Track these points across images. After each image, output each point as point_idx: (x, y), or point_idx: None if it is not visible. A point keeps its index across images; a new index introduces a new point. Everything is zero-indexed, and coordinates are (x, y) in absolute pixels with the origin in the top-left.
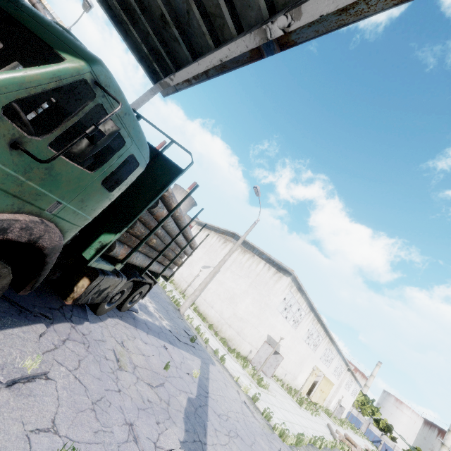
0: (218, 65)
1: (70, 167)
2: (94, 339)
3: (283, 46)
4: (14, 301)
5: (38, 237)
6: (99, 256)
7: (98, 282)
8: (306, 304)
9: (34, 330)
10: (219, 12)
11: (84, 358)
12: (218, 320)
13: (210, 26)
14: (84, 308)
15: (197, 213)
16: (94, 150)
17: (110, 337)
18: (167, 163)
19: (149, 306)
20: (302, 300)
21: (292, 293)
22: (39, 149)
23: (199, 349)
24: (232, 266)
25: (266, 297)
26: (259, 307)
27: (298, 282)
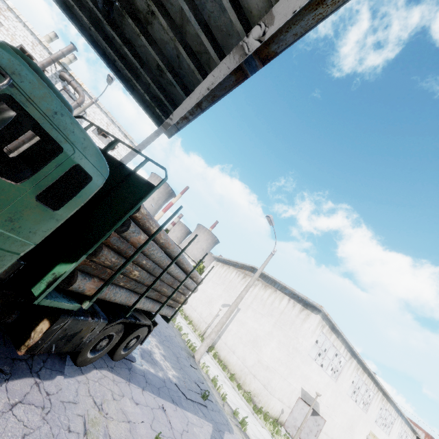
0: (209, 96)
1: None
2: (62, 400)
3: (265, 60)
4: None
5: None
6: (49, 291)
7: (61, 325)
8: (344, 347)
9: None
10: (204, 48)
11: (33, 431)
12: (240, 368)
13: (197, 63)
14: (64, 357)
15: (190, 241)
16: None
17: (86, 396)
18: (139, 182)
19: (155, 352)
20: (339, 343)
21: (325, 334)
22: None
23: (213, 410)
24: (253, 304)
25: (293, 339)
26: (287, 352)
27: (330, 321)
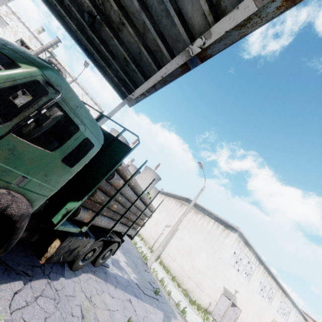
0: (161, 80)
1: (32, 148)
2: (65, 294)
3: (203, 59)
4: (3, 261)
5: (6, 206)
6: (64, 220)
7: (67, 242)
8: (254, 257)
9: (11, 288)
10: (159, 48)
11: (51, 315)
12: (179, 272)
13: (154, 58)
14: (63, 264)
15: (150, 183)
16: (40, 130)
17: (80, 292)
18: (120, 145)
19: (121, 260)
20: (250, 254)
21: (241, 247)
22: (0, 134)
23: (162, 302)
24: (188, 225)
25: (218, 251)
26: (213, 261)
27: (244, 238)
